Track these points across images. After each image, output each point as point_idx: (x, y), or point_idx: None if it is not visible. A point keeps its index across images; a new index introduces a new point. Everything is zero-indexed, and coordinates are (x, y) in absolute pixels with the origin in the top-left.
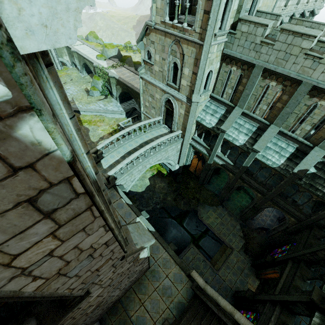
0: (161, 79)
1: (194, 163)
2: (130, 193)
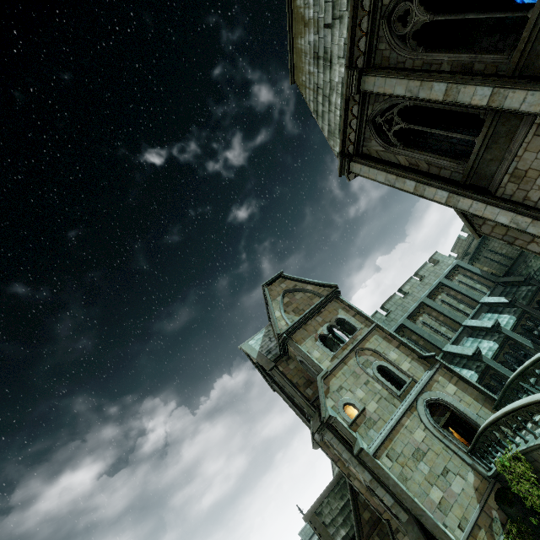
0: (391, 407)
1: None
2: None
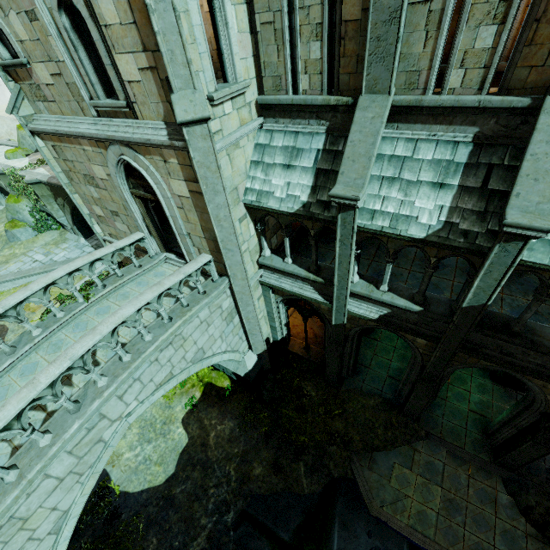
0: (77, 107)
1: (297, 325)
2: (126, 506)
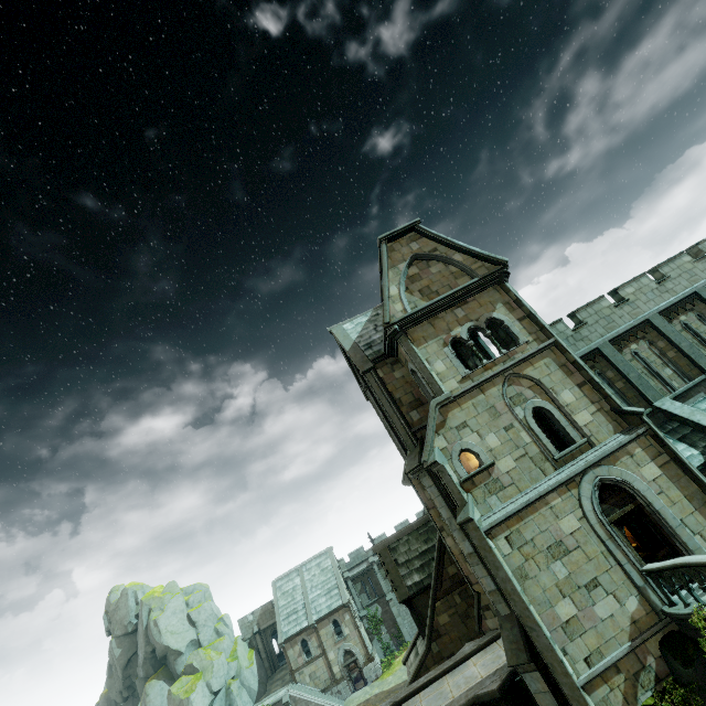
0: (537, 472)
1: None
2: None
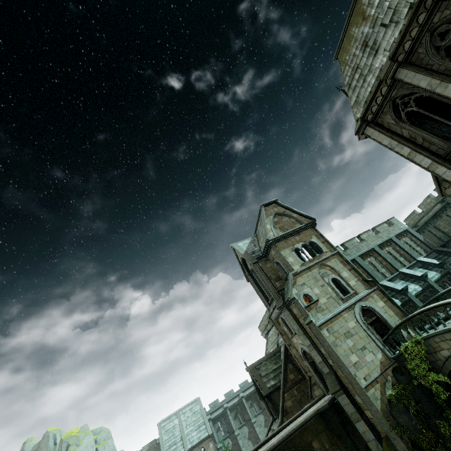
0: (336, 304)
1: None
2: None
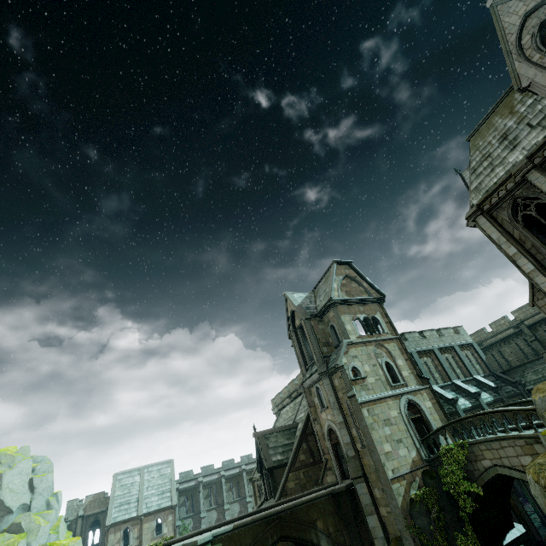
0: (383, 388)
1: None
2: None
